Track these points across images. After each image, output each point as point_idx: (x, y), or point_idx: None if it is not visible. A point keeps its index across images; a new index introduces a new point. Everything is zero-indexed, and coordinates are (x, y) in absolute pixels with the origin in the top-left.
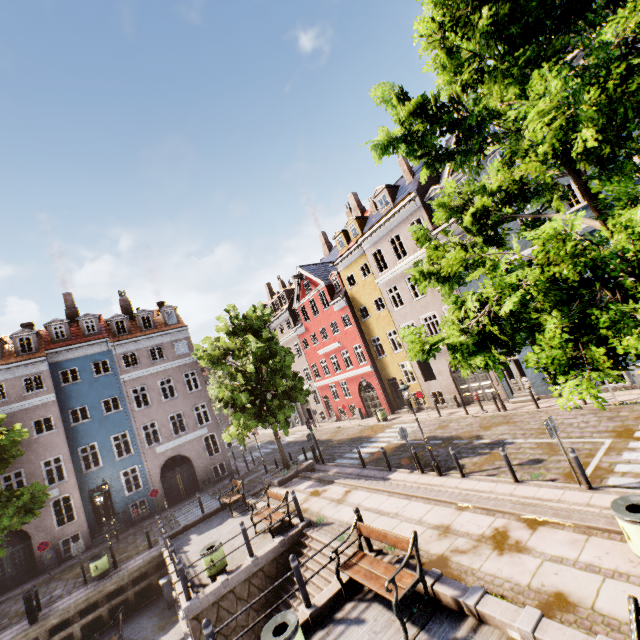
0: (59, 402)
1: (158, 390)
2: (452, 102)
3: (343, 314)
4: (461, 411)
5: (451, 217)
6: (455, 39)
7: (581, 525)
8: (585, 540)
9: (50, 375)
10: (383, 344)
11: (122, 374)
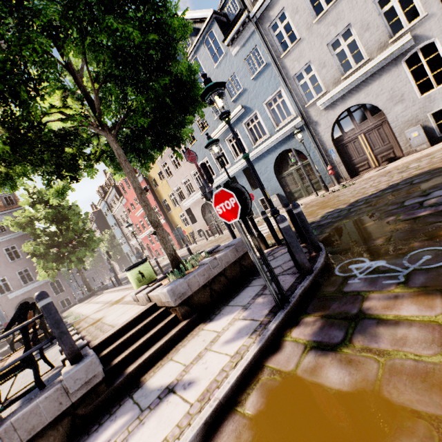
0: None
1: (4, 255)
2: None
3: (143, 186)
4: (208, 239)
5: None
6: None
7: None
8: None
9: None
10: (169, 203)
11: None
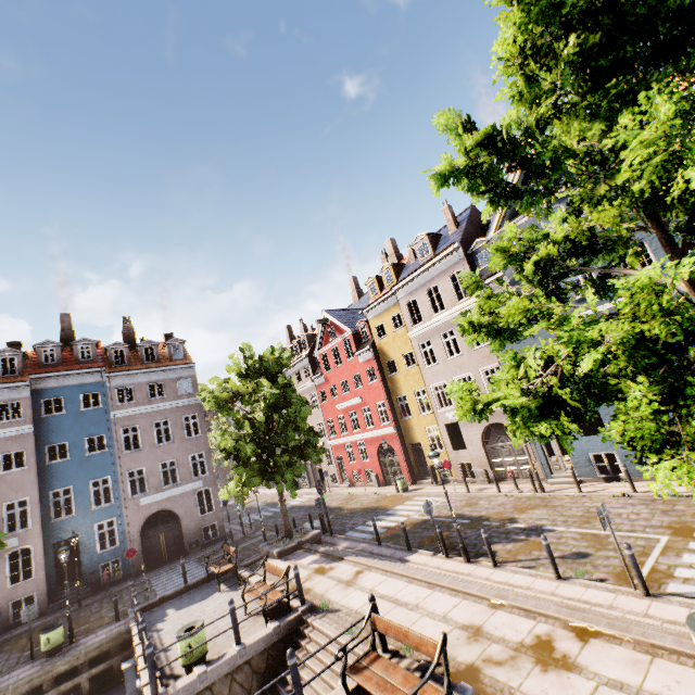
0: (36, 435)
1: (152, 432)
2: (525, 135)
3: (368, 367)
4: (492, 488)
5: (510, 264)
6: (535, 67)
7: (643, 641)
8: (649, 662)
9: (31, 403)
10: (410, 404)
11: (114, 410)
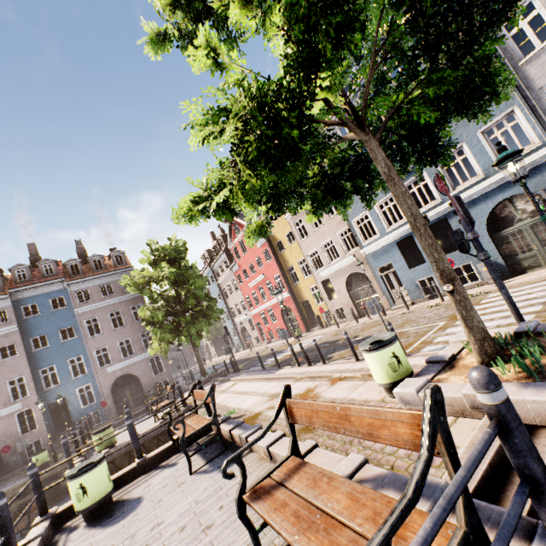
0: (22, 332)
1: (108, 320)
2: None
3: (264, 249)
4: (355, 321)
5: None
6: None
7: (365, 375)
8: (361, 384)
9: (13, 310)
10: (296, 272)
11: (76, 308)
